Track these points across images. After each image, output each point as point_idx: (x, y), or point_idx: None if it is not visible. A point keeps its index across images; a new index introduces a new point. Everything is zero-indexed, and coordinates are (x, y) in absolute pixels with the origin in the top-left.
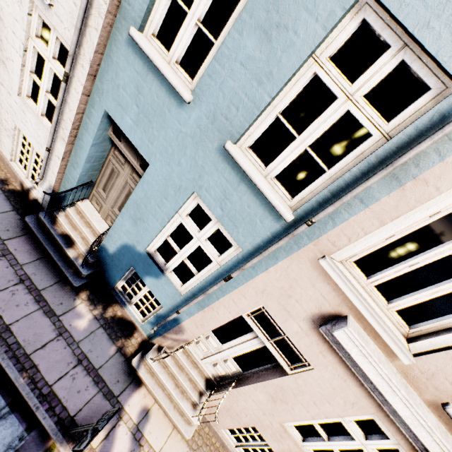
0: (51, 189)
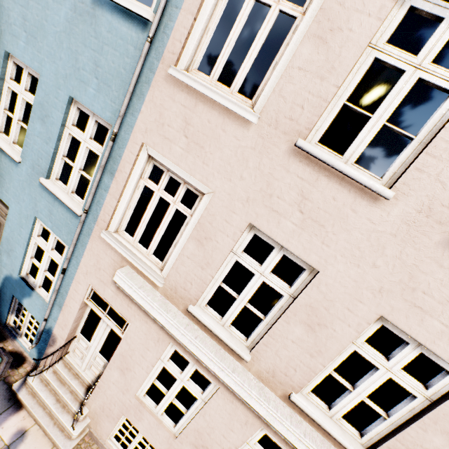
0: None
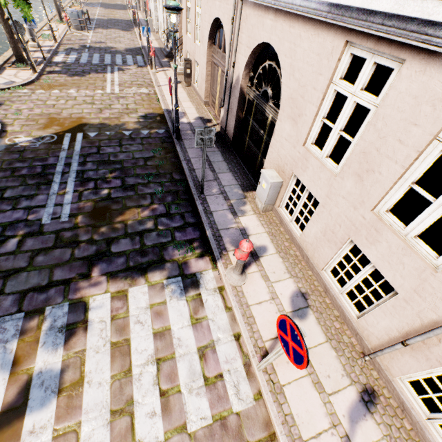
0: (166, 36)
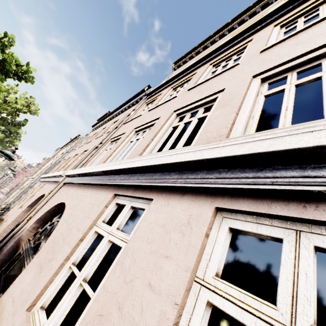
0: (5, 206)
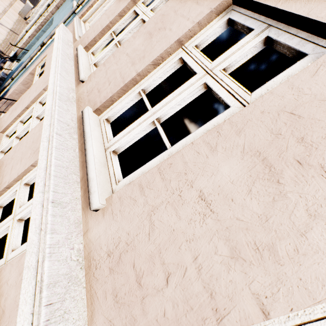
0: (16, 51)
